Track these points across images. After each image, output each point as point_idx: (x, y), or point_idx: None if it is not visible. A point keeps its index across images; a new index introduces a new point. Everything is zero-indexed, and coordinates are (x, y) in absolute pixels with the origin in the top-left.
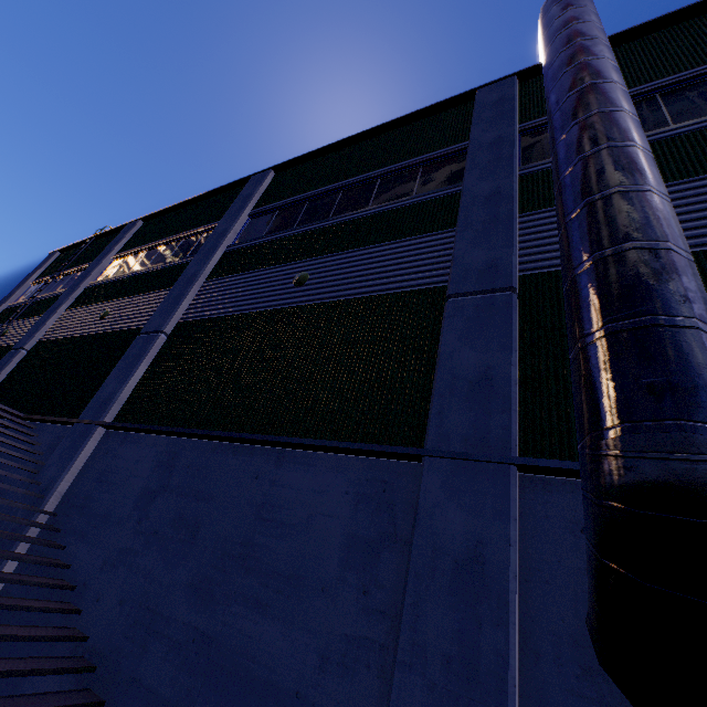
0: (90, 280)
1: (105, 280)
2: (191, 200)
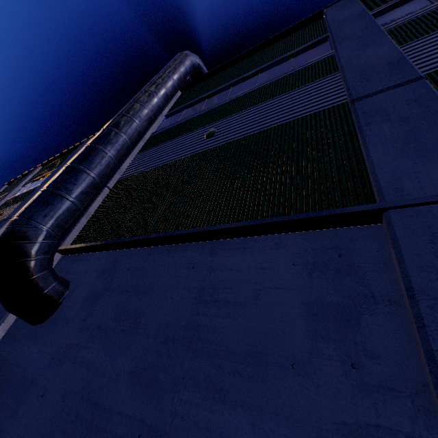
0: (8, 197)
1: (13, 197)
2: (61, 154)
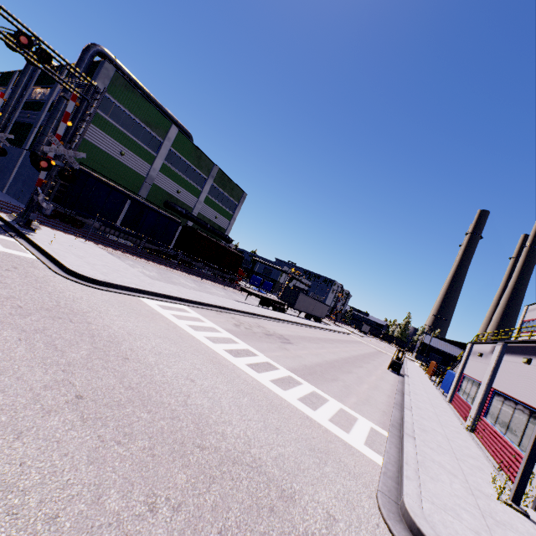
0: None
1: None
2: (8, 72)
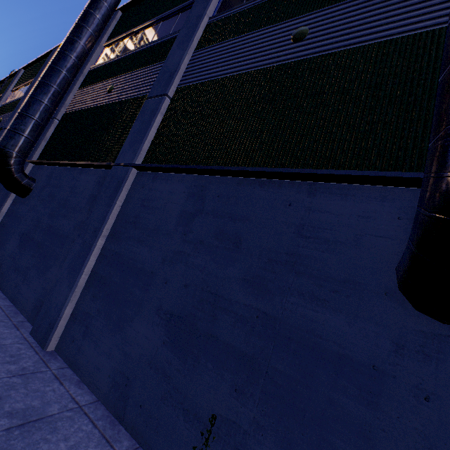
0: (2, 102)
1: (6, 103)
2: (37, 60)
